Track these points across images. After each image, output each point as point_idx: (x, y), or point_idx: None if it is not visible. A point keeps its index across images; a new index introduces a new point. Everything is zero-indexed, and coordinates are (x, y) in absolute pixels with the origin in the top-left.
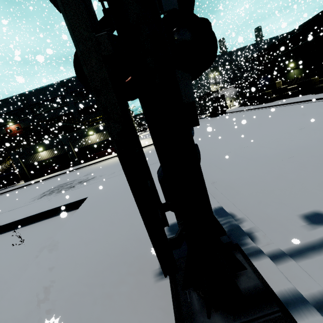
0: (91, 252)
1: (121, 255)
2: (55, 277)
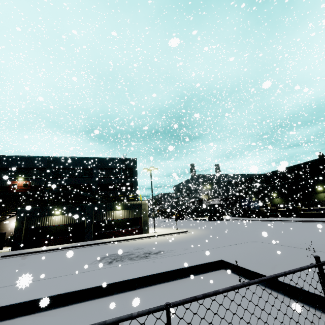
0: None
1: None
2: None
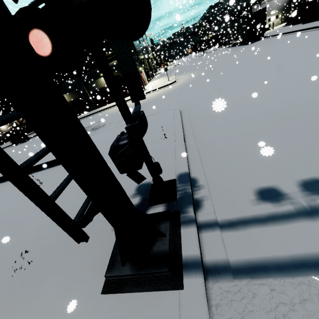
0: (80, 200)
1: None
2: None
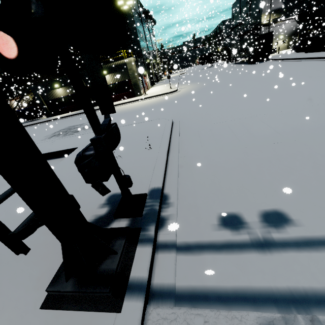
0: None
1: None
2: (20, 215)
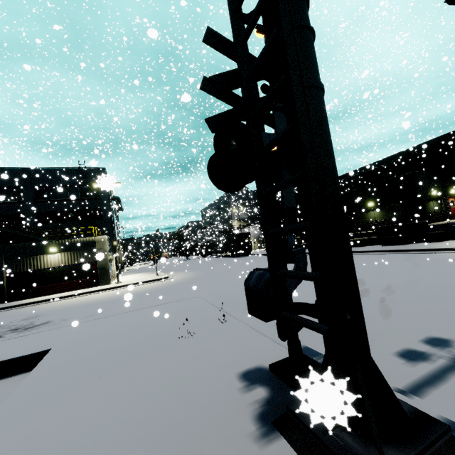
0: (103, 430)
1: (176, 423)
2: None
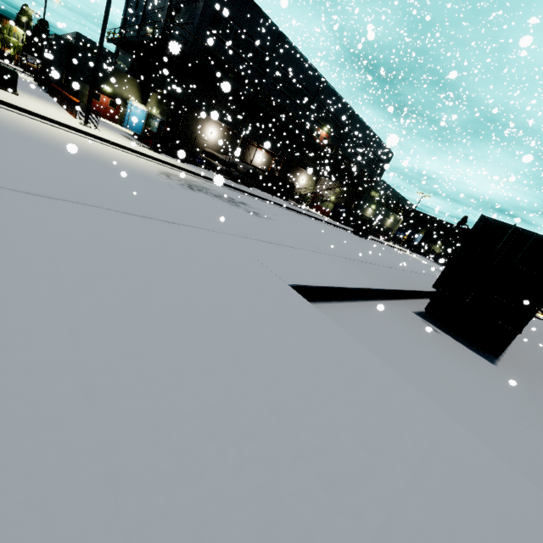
0: None
1: None
2: None
